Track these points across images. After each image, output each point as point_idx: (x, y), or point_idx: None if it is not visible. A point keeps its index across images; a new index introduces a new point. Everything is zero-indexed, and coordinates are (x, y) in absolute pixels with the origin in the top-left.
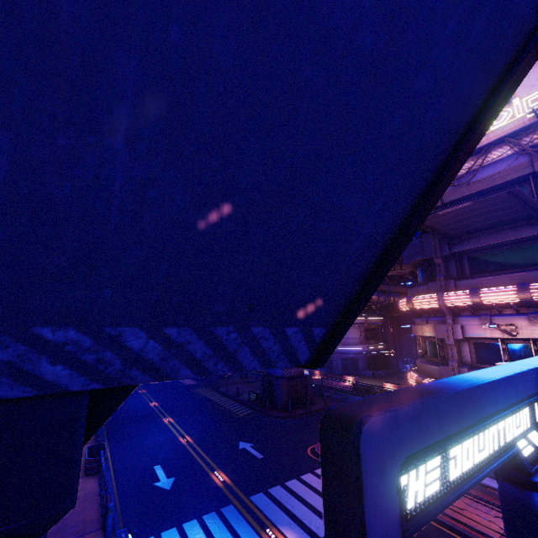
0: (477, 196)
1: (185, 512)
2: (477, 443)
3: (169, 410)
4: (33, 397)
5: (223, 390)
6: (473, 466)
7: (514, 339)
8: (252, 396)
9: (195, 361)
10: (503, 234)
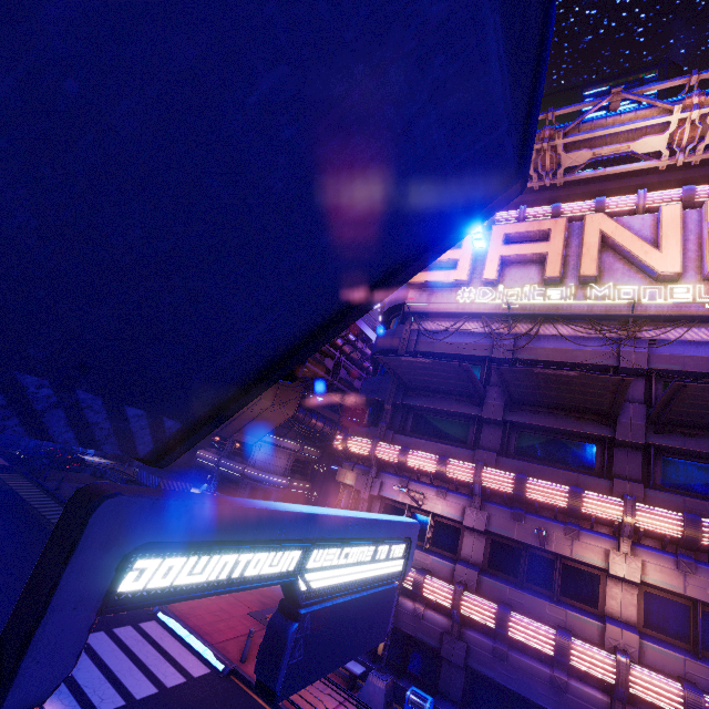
0: (445, 357)
1: None
2: (249, 560)
3: None
4: None
5: (50, 486)
6: (232, 579)
7: (420, 509)
8: None
9: None
10: (450, 403)
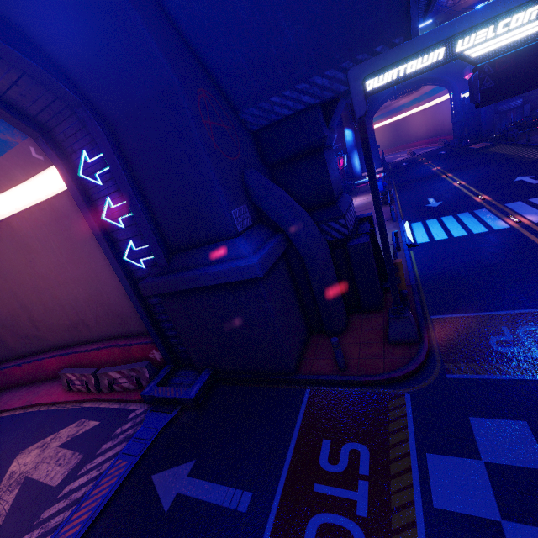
0: None
1: (444, 214)
2: (418, 62)
3: (449, 170)
4: (306, 109)
5: (522, 142)
6: (413, 71)
7: None
8: None
9: (343, 81)
10: None
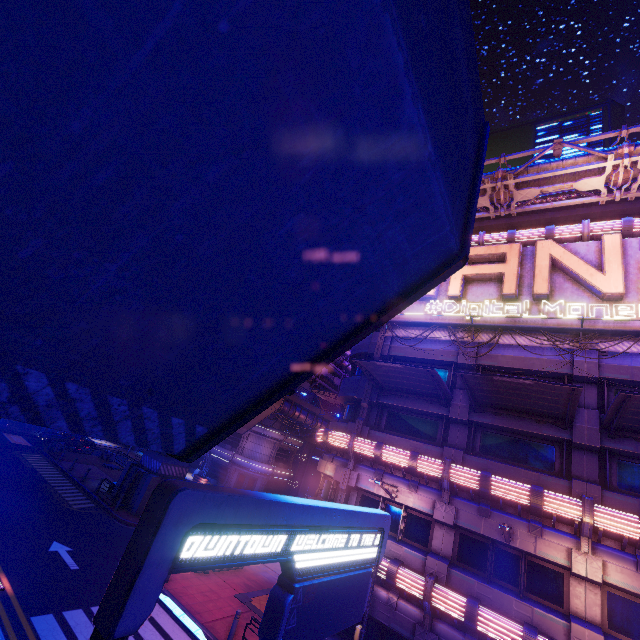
0: (415, 361)
1: None
2: (260, 540)
3: None
4: None
5: (65, 466)
6: (249, 554)
7: (393, 501)
8: (104, 486)
9: (77, 417)
10: (420, 403)
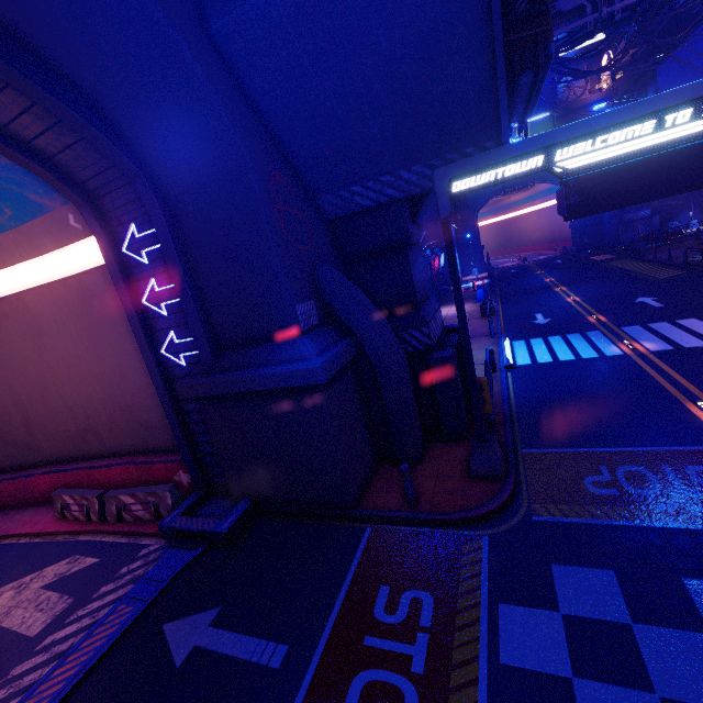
0: None
1: (552, 333)
2: (505, 170)
3: (564, 282)
4: (390, 203)
5: (649, 258)
6: (500, 179)
7: None
8: (698, 257)
9: (431, 178)
10: None
